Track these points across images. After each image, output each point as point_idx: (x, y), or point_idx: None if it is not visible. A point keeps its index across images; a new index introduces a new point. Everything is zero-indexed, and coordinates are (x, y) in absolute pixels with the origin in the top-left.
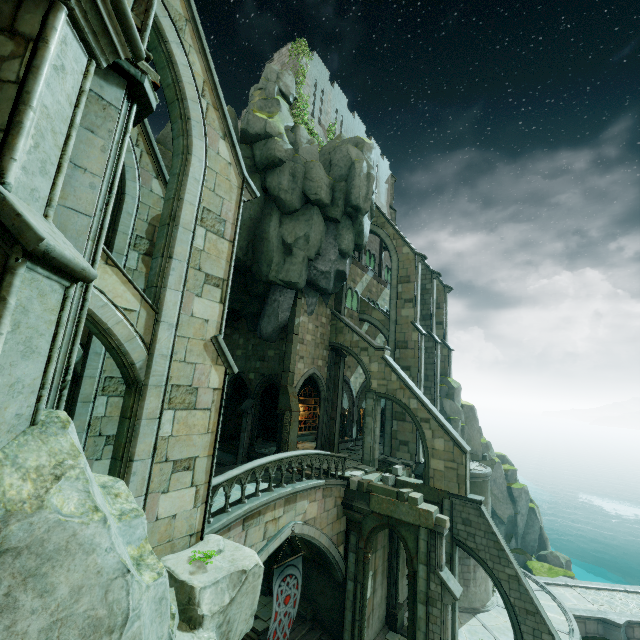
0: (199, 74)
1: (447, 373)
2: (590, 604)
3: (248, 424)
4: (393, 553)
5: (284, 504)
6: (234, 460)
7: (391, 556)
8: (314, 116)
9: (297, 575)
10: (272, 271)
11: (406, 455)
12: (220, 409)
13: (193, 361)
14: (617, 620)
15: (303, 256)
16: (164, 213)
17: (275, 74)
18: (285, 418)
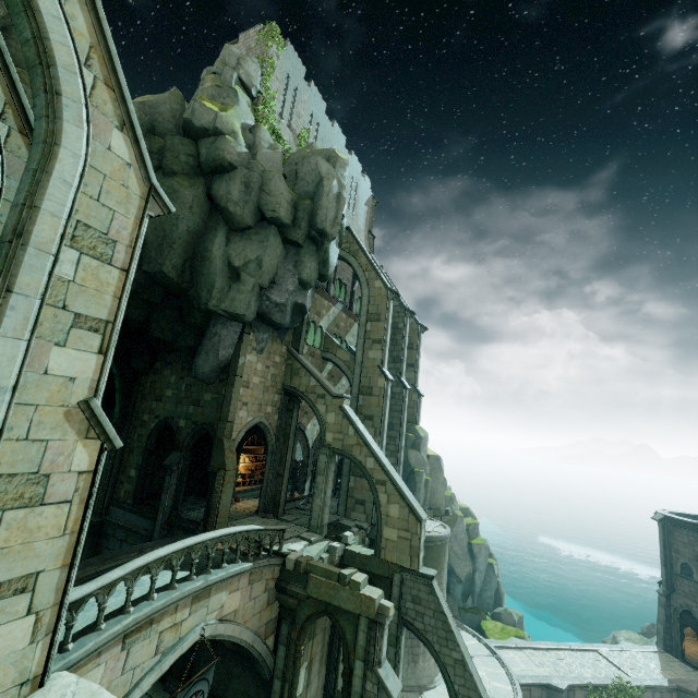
0: (83, 34)
1: (415, 420)
2: (537, 668)
3: (172, 483)
4: (335, 635)
5: (191, 603)
6: (152, 527)
7: (333, 639)
8: (283, 117)
9: (204, 689)
10: (213, 299)
11: (362, 516)
12: (88, 499)
13: (43, 437)
14: (560, 685)
15: (253, 284)
16: (7, 224)
17: (235, 58)
18: (217, 478)
